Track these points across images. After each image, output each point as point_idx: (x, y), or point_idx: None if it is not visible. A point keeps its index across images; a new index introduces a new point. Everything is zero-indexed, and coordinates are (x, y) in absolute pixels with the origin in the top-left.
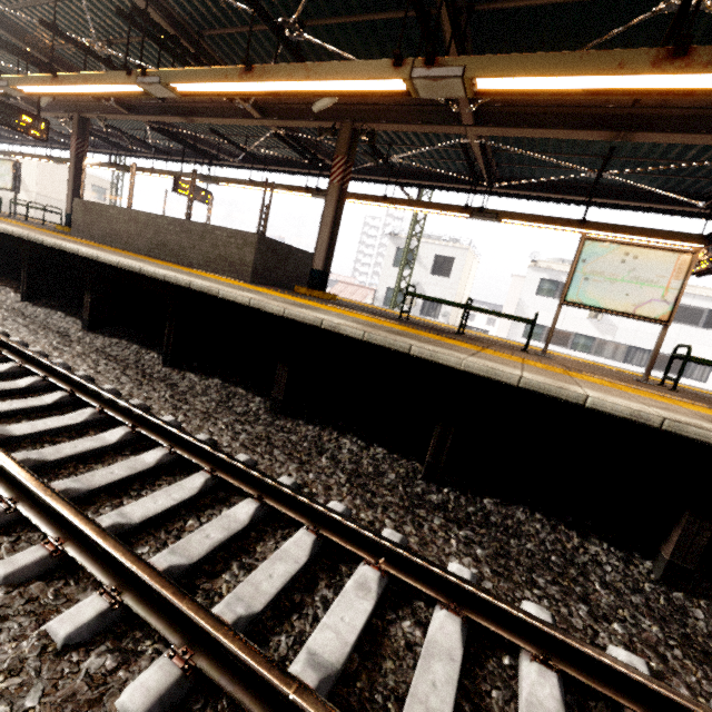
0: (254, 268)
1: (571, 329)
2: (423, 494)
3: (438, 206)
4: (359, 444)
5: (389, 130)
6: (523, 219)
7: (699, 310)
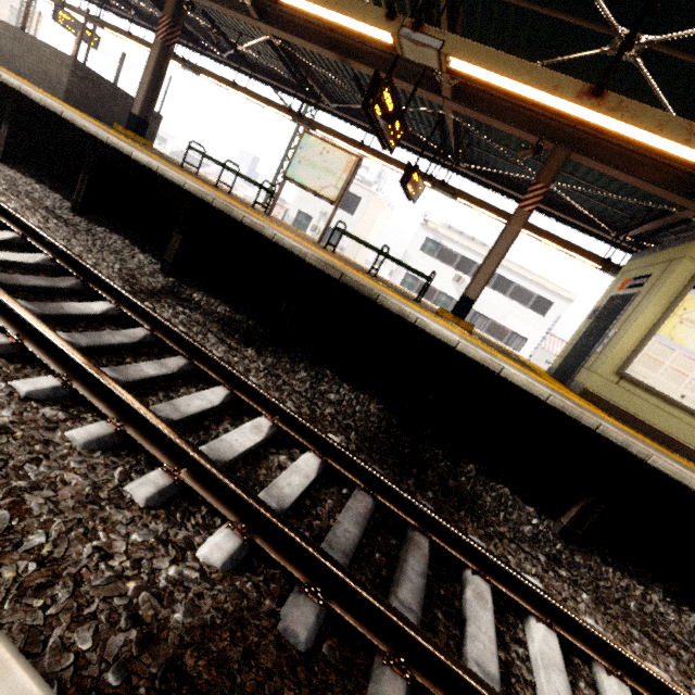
0: (68, 89)
1: (438, 287)
2: (60, 214)
3: (272, 103)
4: (47, 190)
5: (210, 7)
6: (326, 132)
7: (531, 294)
